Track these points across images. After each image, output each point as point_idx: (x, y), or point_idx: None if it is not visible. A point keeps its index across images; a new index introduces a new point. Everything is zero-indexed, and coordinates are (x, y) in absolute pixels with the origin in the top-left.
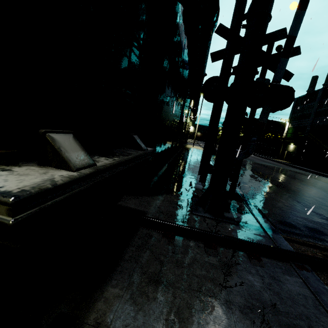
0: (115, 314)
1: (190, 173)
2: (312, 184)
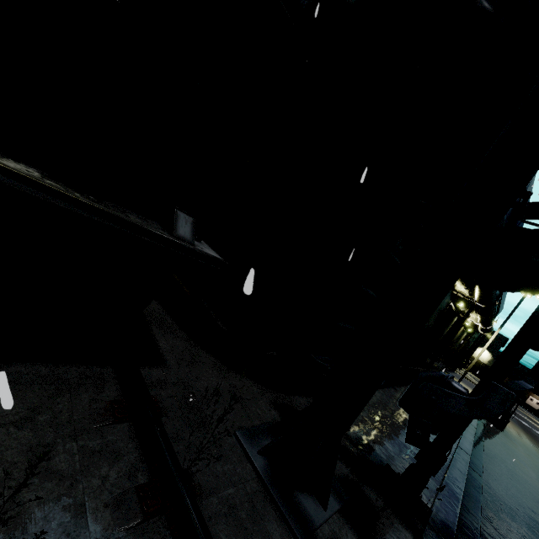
0: None
1: None
2: None
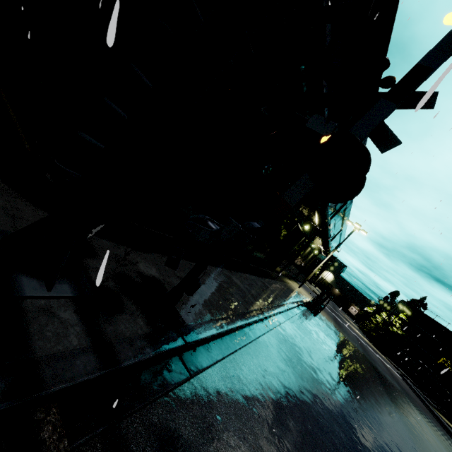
0: None
1: (189, 265)
2: None
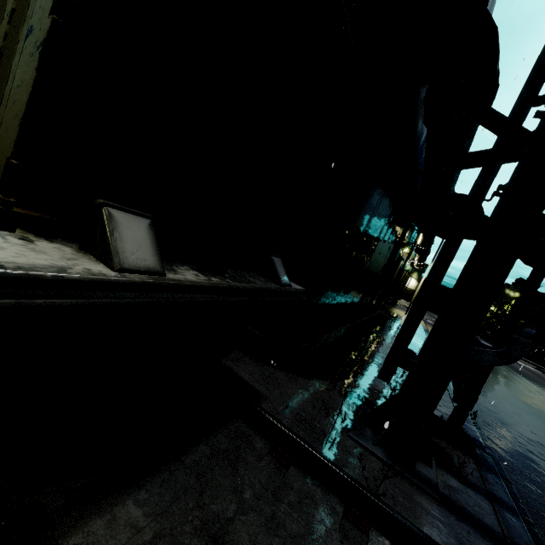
0: None
1: (379, 359)
2: None
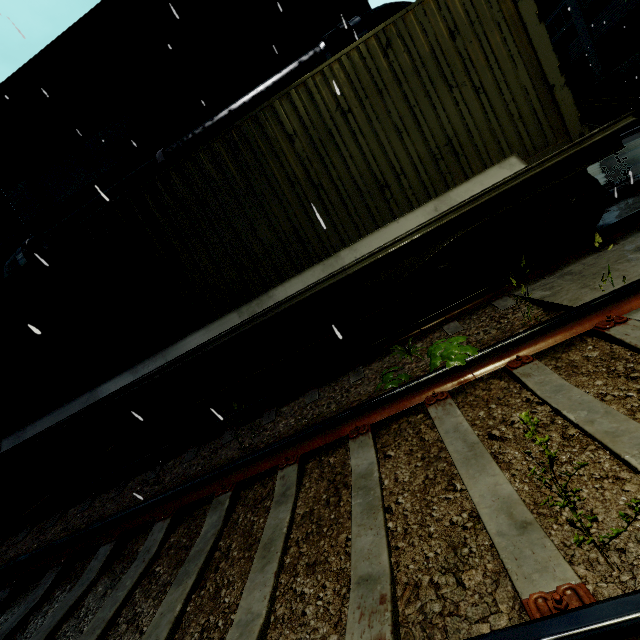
0: None
1: None
2: (626, 149)
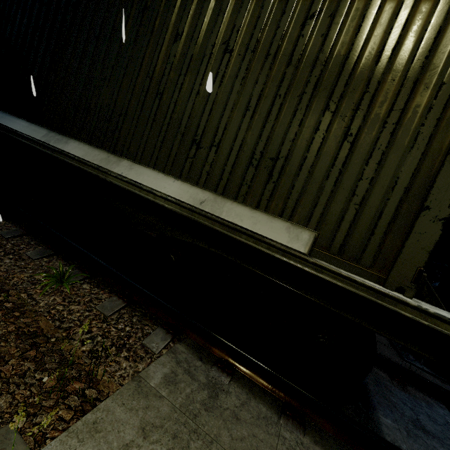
0: (406, 445)
1: None
2: None
